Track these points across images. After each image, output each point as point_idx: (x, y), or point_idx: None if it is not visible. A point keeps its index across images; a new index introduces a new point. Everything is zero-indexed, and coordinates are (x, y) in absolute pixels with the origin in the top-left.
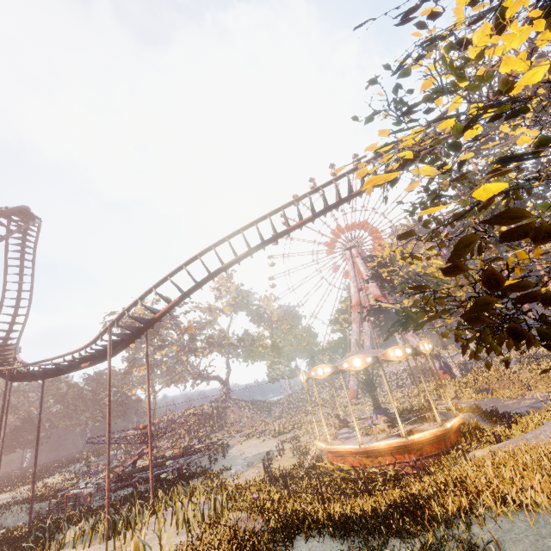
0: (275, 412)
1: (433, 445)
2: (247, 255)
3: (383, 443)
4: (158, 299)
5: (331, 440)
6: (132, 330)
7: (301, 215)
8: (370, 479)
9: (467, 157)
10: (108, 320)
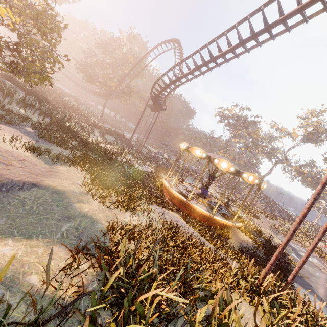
0: (275, 212)
1: (179, 203)
2: (192, 71)
3: (165, 182)
4: (243, 108)
5: (181, 183)
6: (154, 98)
7: (228, 44)
8: (145, 181)
9: (26, 12)
10: (217, 111)
